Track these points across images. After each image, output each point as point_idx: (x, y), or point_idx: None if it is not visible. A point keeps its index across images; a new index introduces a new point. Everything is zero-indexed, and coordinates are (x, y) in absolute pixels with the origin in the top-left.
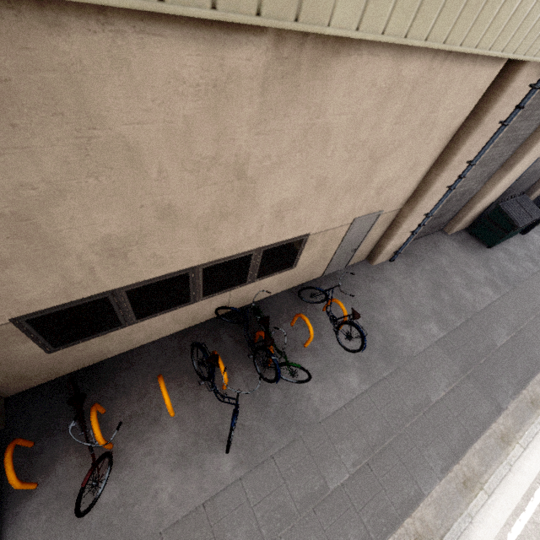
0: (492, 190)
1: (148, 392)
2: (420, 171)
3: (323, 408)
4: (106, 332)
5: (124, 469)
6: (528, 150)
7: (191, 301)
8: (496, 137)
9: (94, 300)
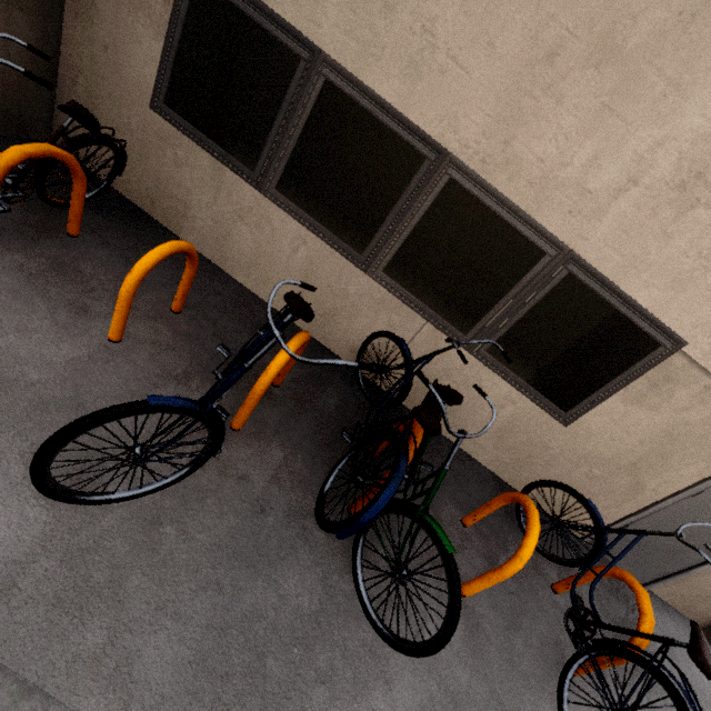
0: None
1: (146, 292)
2: None
3: None
4: (228, 162)
5: None
6: None
7: (362, 256)
8: None
9: (282, 46)
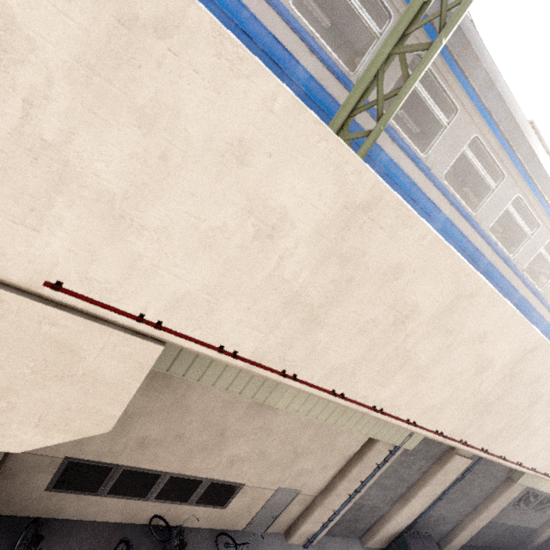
0: (396, 515)
1: None
2: (329, 473)
3: None
4: (84, 493)
5: None
6: (416, 492)
7: (145, 498)
8: (376, 473)
9: (106, 466)
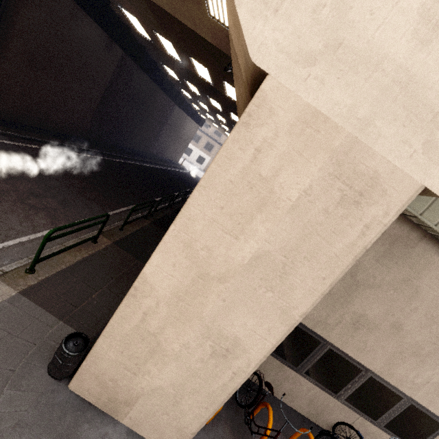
0: None
1: (277, 438)
2: None
3: None
4: (286, 363)
5: None
6: None
7: (336, 394)
8: None
9: (315, 338)
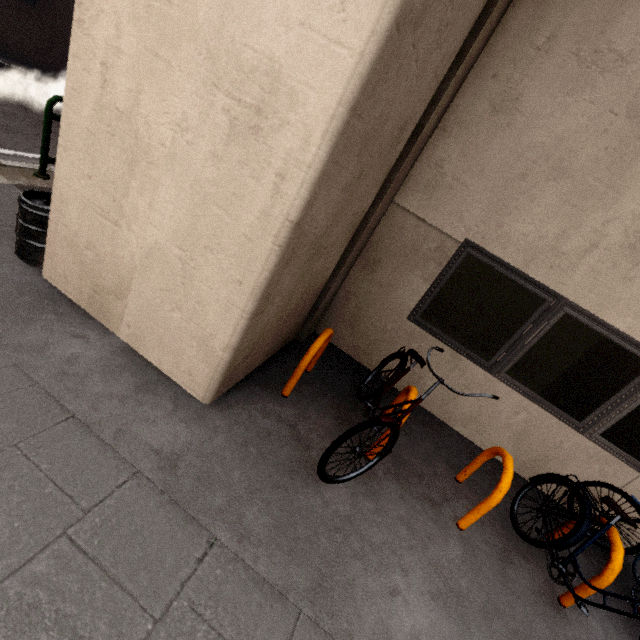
0: None
1: (436, 466)
2: None
3: None
4: (465, 354)
5: (369, 498)
6: None
7: (580, 422)
8: None
9: (530, 293)
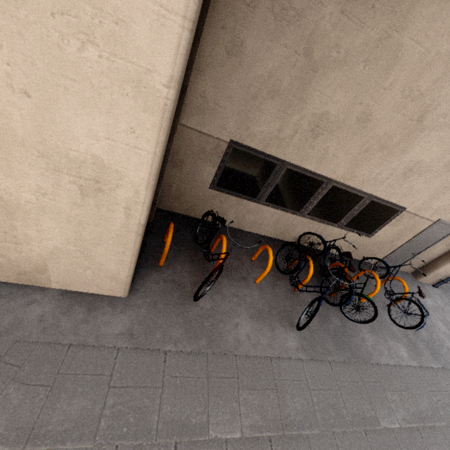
0: None
1: (242, 259)
2: None
3: (375, 355)
4: (244, 197)
5: (217, 294)
6: None
7: (299, 212)
8: None
9: (269, 162)
